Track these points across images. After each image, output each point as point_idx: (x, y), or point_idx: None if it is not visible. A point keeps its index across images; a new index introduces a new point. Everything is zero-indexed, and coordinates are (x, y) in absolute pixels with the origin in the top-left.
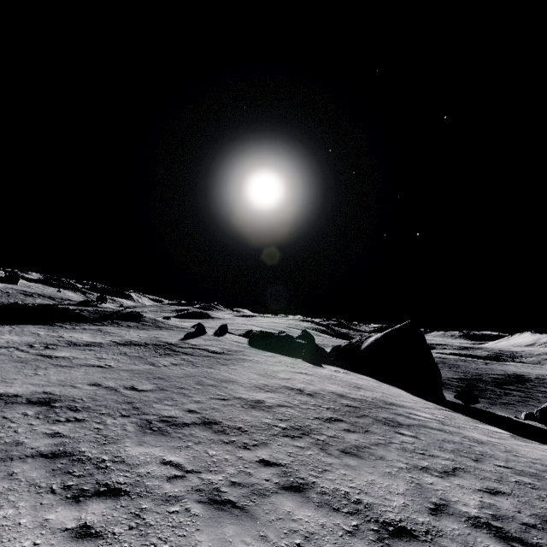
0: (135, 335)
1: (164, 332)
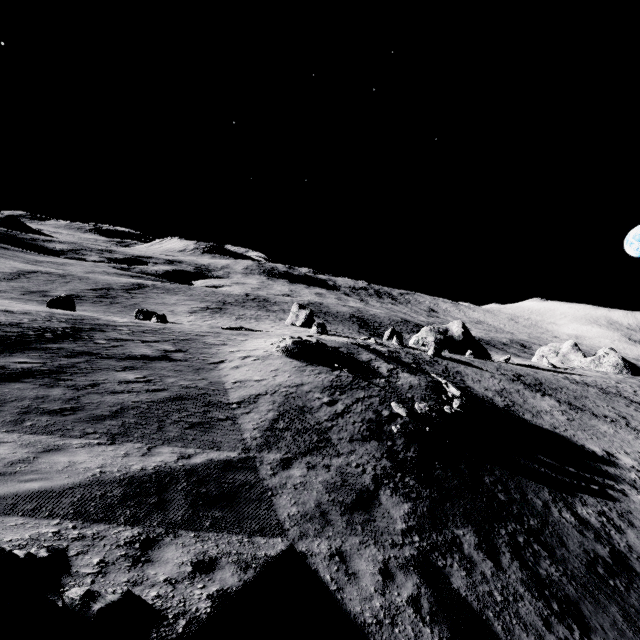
0: (500, 383)
1: (459, 368)
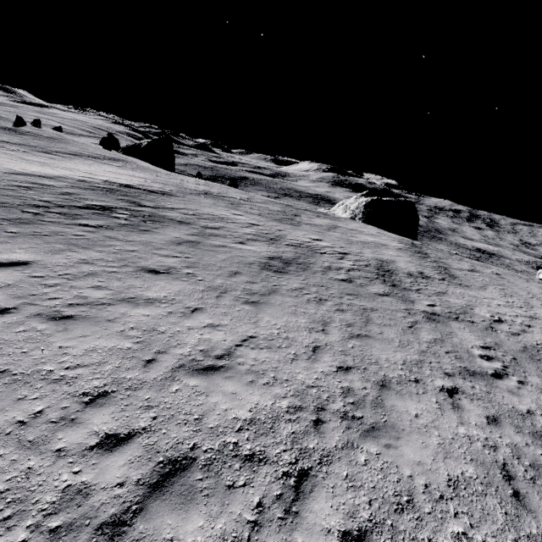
0: None
1: None
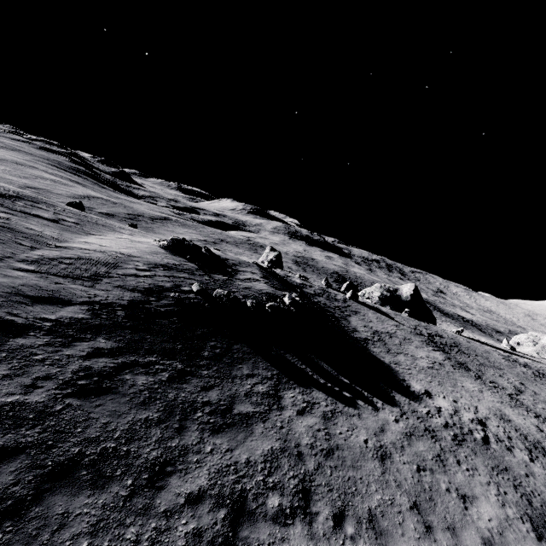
0: (395, 330)
1: (364, 311)
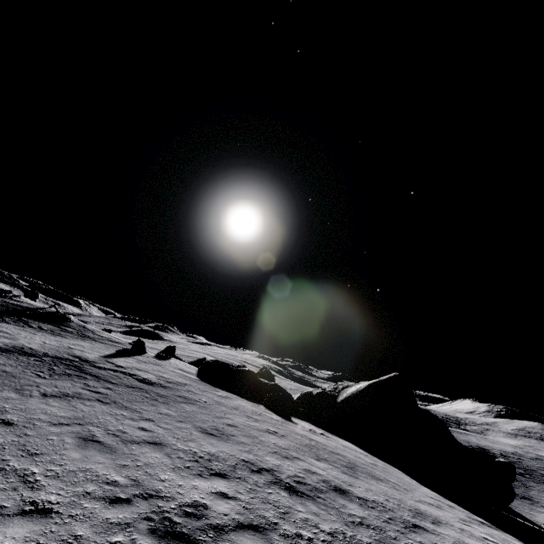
0: (38, 340)
1: (87, 343)
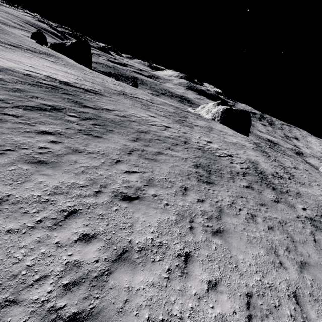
0: None
1: None
